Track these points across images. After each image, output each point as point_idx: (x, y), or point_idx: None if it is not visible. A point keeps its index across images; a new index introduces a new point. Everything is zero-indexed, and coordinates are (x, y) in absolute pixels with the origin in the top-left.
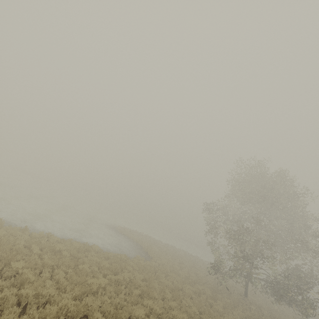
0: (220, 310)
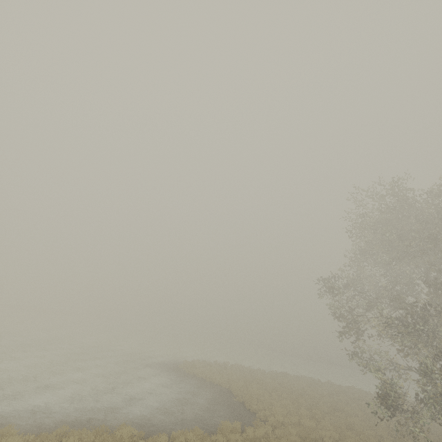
0: None
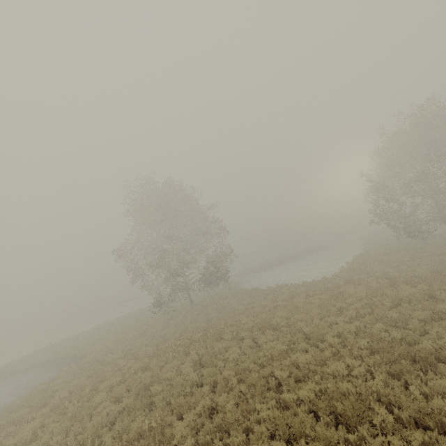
0: (174, 330)
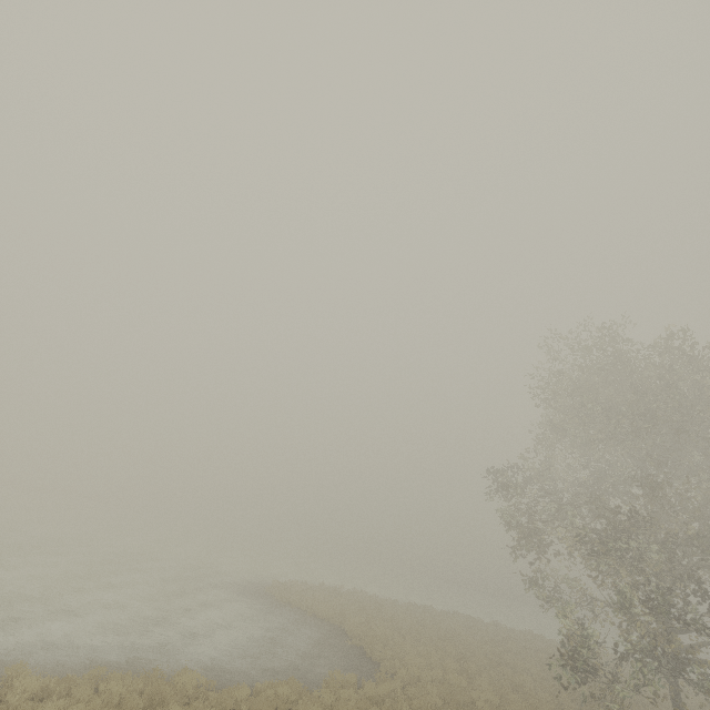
0: None
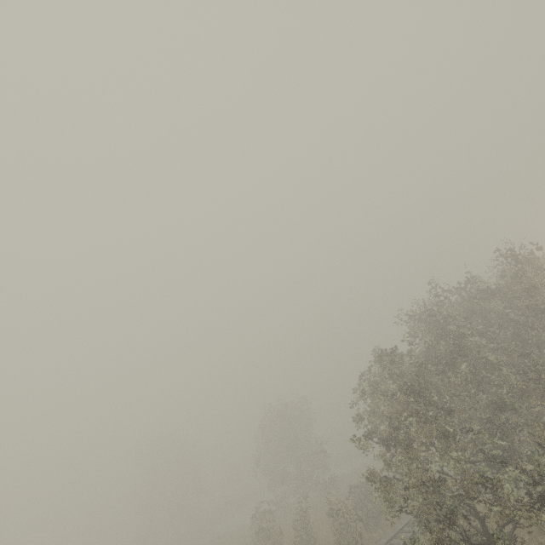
0: None
